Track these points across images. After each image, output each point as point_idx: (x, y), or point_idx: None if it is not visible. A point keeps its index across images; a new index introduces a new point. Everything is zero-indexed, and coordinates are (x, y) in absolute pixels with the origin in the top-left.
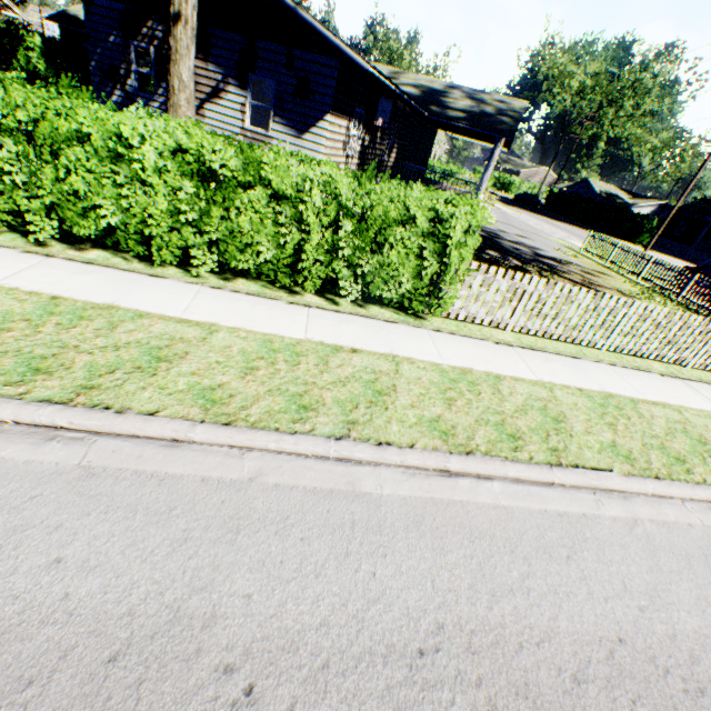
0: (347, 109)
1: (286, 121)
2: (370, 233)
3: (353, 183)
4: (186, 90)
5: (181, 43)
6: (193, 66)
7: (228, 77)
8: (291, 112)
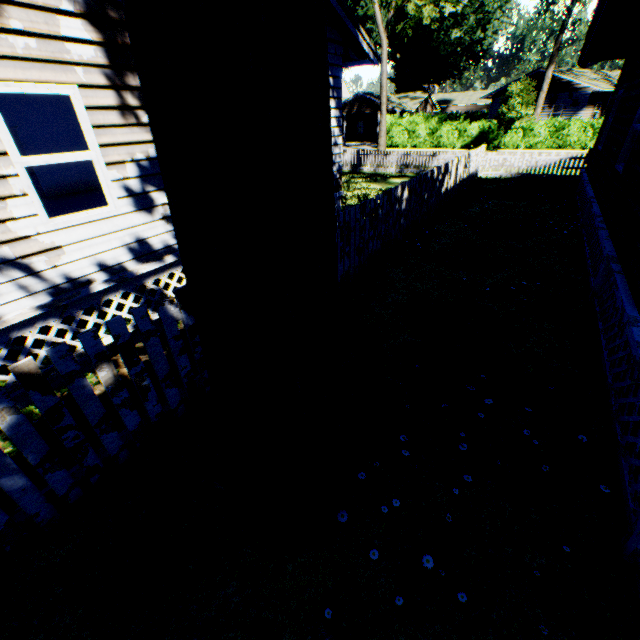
0: (593, 104)
1: (565, 116)
2: (596, 132)
3: (593, 122)
4: (537, 116)
5: (539, 105)
6: (540, 109)
7: (543, 108)
8: (568, 112)
